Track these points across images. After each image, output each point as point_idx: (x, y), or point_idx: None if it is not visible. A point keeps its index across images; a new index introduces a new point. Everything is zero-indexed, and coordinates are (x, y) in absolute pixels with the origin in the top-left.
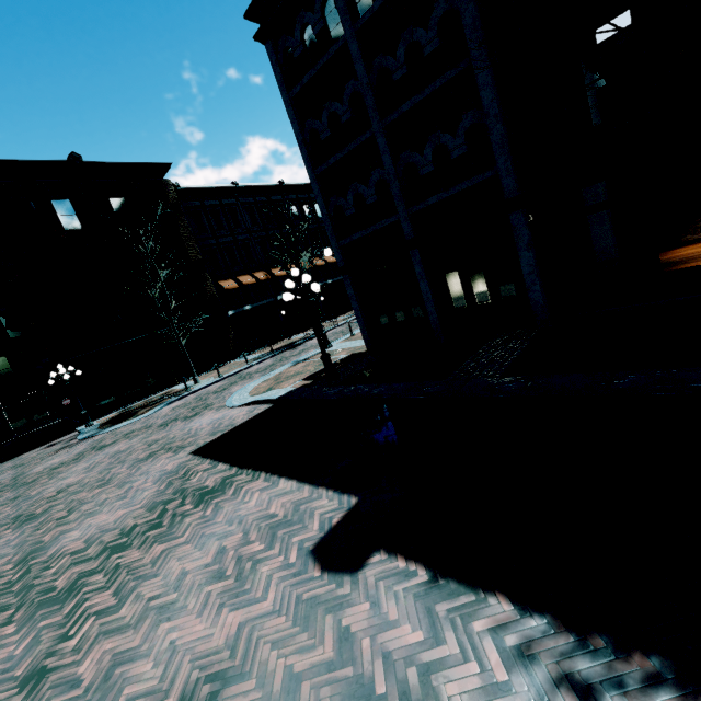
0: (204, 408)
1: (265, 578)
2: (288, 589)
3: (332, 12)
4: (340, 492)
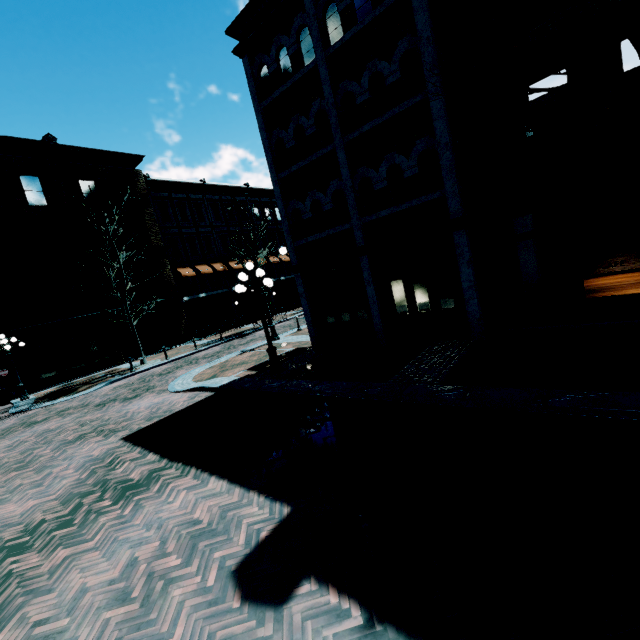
0: (145, 390)
1: (176, 606)
2: (200, 624)
3: (306, 38)
4: (272, 498)
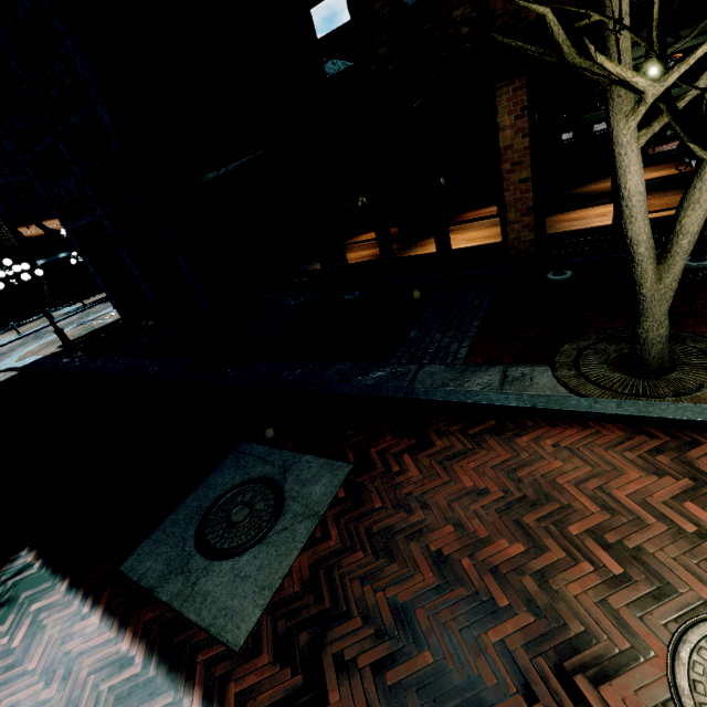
0: None
1: None
2: None
3: None
4: None
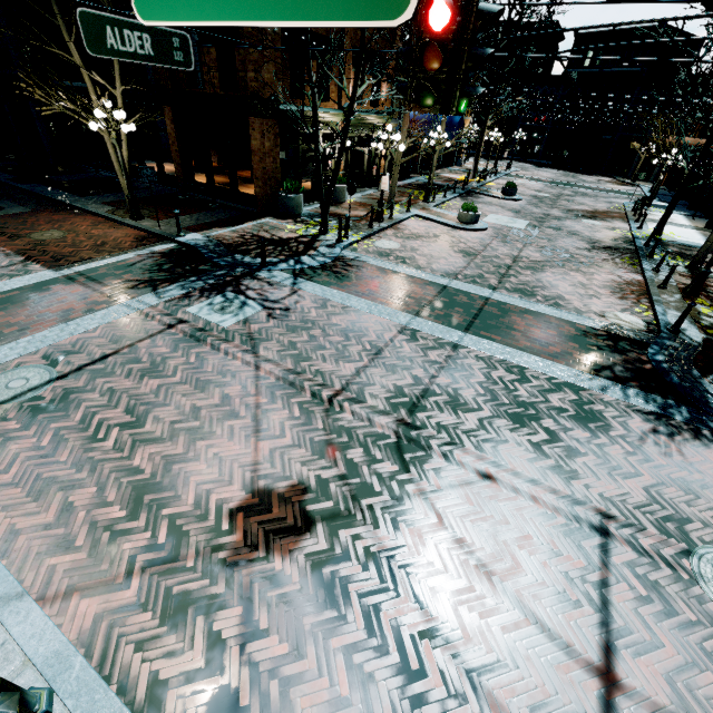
0: None
1: None
2: None
3: None
4: None
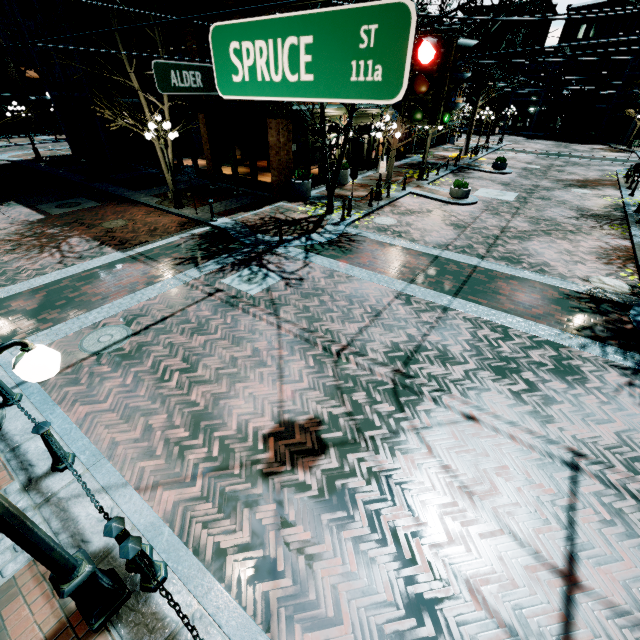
0: None
1: None
2: None
3: None
4: None
